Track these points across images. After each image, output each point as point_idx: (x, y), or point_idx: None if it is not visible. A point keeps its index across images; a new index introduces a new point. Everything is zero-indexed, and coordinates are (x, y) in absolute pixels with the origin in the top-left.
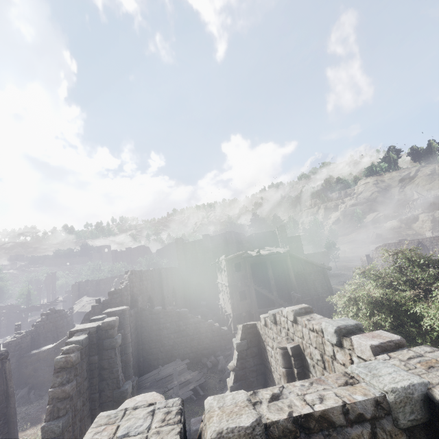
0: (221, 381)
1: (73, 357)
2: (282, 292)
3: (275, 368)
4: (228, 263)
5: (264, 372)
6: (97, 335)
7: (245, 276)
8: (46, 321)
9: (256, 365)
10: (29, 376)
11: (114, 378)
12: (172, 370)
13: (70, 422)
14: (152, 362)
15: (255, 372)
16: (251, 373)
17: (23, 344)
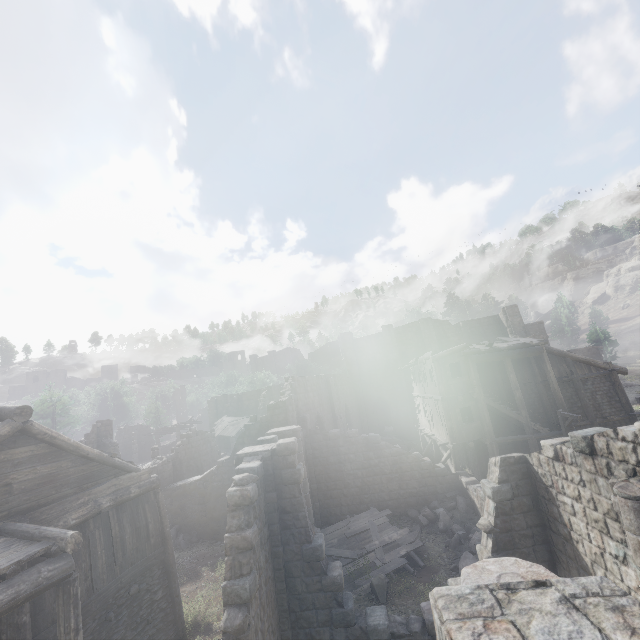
0: (448, 548)
1: (251, 491)
2: (533, 411)
3: (584, 535)
4: (438, 364)
5: (547, 539)
6: (272, 463)
7: (468, 383)
8: (188, 445)
9: (530, 528)
10: (176, 516)
11: (301, 528)
12: (367, 524)
13: (257, 585)
14: (333, 509)
15: (530, 538)
16: (523, 539)
17: (165, 473)
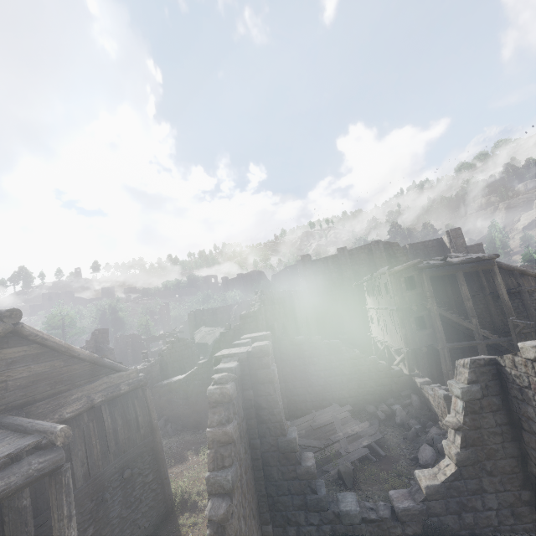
0: (406, 440)
1: (230, 389)
2: (480, 320)
3: None
4: (393, 278)
5: (516, 437)
6: (248, 364)
7: (421, 295)
8: (172, 350)
9: (500, 426)
10: (164, 408)
11: (276, 422)
12: (331, 418)
13: (238, 476)
14: (299, 405)
15: (499, 435)
16: (491, 437)
17: (153, 373)
